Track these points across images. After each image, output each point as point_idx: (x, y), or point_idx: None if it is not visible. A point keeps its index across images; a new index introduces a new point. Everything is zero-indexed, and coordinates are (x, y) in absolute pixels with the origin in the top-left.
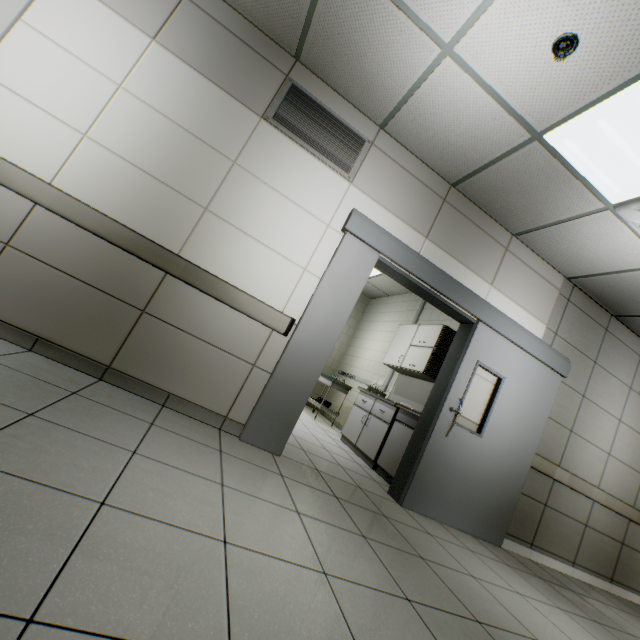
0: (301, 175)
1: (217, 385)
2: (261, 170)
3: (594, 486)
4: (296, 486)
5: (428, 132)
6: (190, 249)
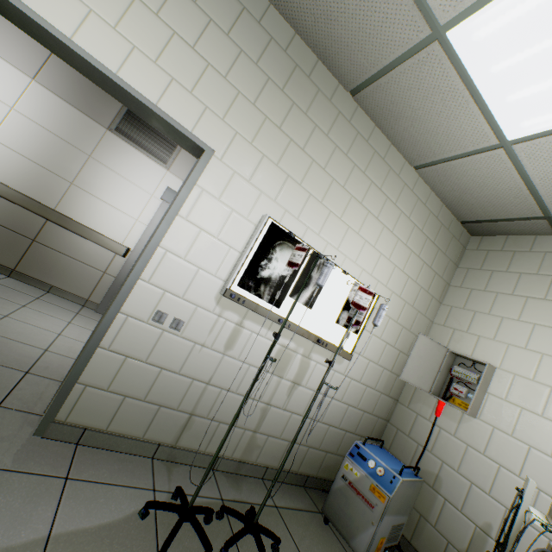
0: (135, 165)
1: (82, 282)
2: (108, 161)
3: None
4: None
5: None
6: (62, 206)
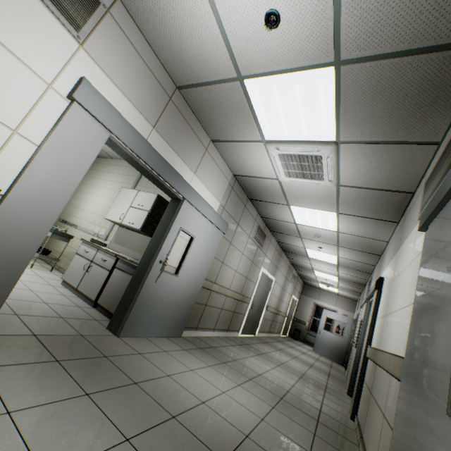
0: (6, 2)
1: None
2: None
3: (228, 289)
4: (6, 373)
5: (165, 30)
6: None
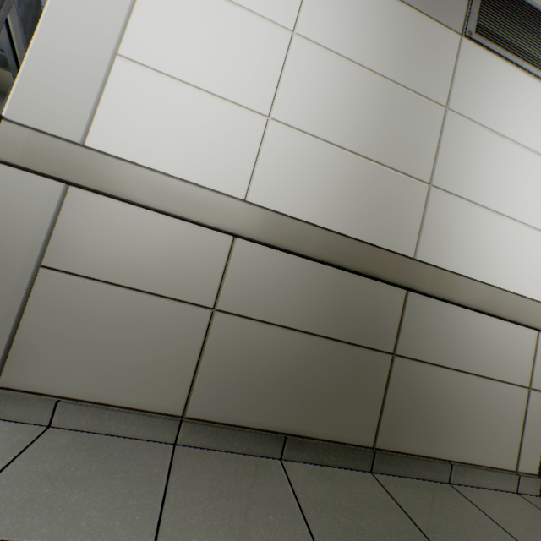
0: (520, 105)
1: (496, 430)
2: (476, 110)
3: None
4: None
5: None
6: (424, 247)
